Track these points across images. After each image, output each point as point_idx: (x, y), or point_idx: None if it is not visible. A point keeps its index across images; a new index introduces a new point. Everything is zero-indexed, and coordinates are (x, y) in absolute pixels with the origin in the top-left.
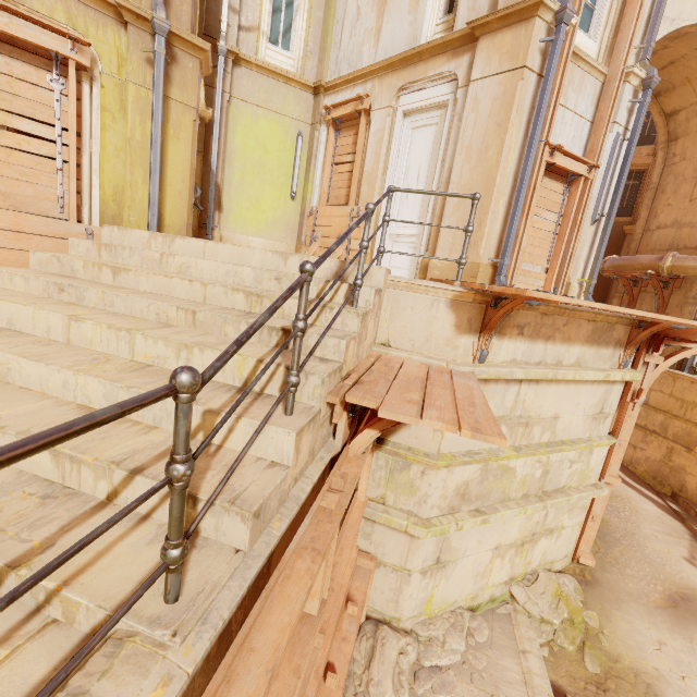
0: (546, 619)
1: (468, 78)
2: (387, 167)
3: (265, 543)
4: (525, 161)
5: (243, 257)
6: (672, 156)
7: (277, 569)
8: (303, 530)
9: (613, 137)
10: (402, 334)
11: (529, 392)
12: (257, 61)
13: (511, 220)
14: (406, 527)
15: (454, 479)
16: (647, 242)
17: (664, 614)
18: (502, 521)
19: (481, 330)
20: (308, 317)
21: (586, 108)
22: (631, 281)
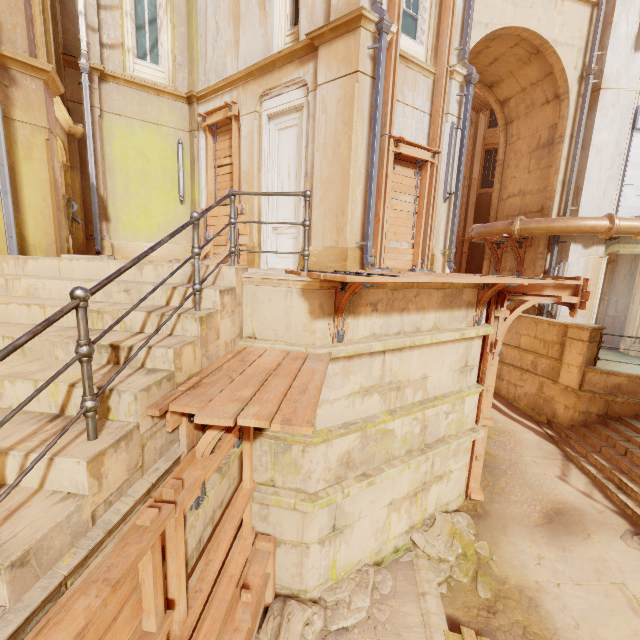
0: (443, 558)
1: (316, 83)
2: (261, 166)
3: (41, 589)
4: (372, 154)
5: (99, 271)
6: (511, 136)
7: (45, 617)
8: (98, 561)
9: (449, 126)
10: (265, 326)
11: (395, 360)
12: (124, 76)
13: (368, 206)
14: (295, 505)
15: (335, 451)
16: (502, 210)
17: (542, 531)
18: (391, 478)
19: (335, 313)
20: (98, 339)
21: (423, 103)
22: (495, 244)
